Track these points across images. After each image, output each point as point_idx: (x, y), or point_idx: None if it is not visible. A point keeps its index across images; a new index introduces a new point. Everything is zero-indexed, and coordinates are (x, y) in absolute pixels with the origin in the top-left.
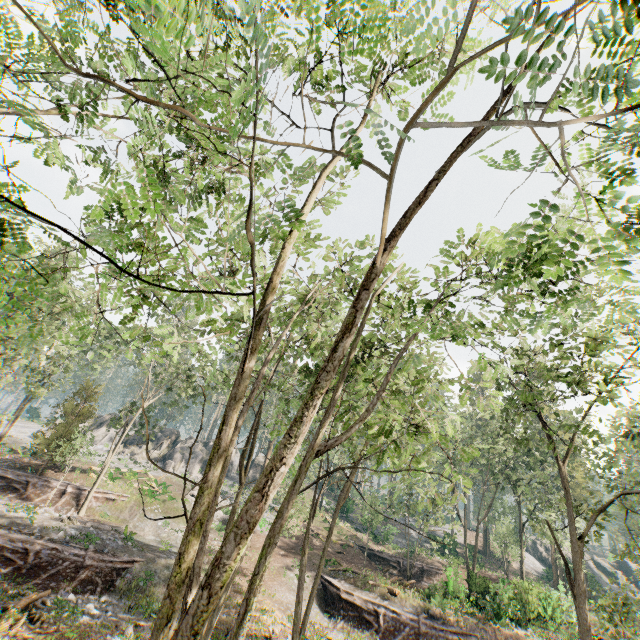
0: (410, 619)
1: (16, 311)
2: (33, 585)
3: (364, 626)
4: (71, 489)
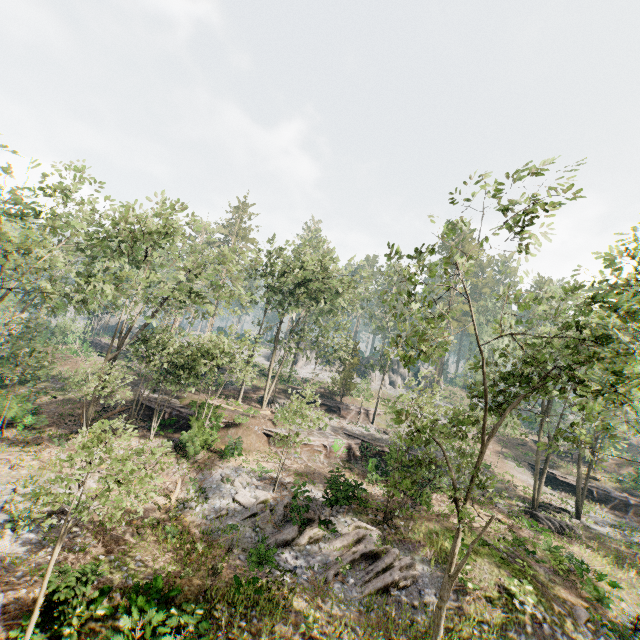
0: (618, 496)
1: (314, 302)
2: None
3: None
4: (362, 411)
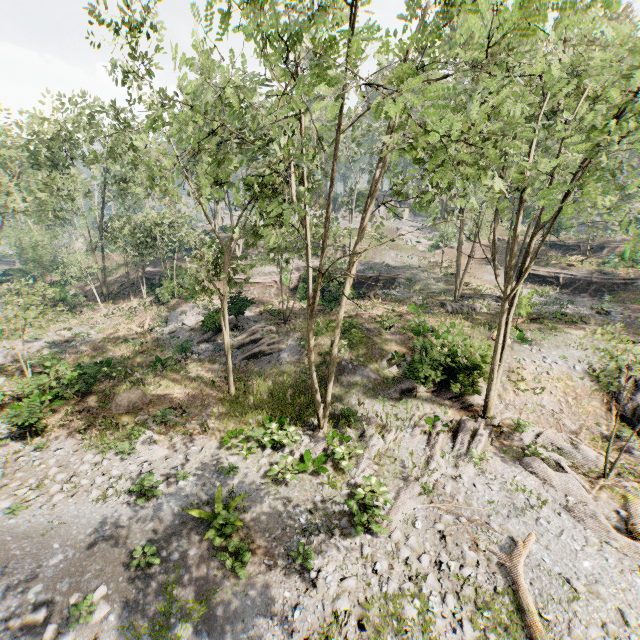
0: (584, 277)
1: None
2: (364, 290)
3: (547, 285)
4: (339, 248)
